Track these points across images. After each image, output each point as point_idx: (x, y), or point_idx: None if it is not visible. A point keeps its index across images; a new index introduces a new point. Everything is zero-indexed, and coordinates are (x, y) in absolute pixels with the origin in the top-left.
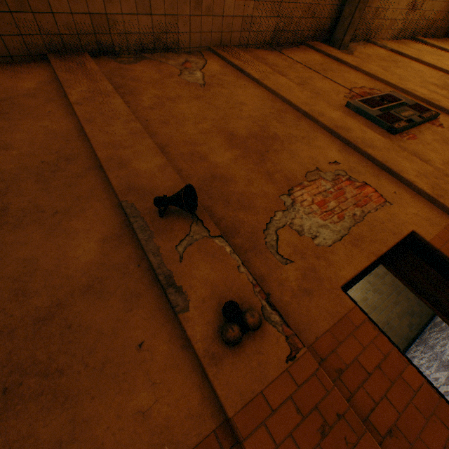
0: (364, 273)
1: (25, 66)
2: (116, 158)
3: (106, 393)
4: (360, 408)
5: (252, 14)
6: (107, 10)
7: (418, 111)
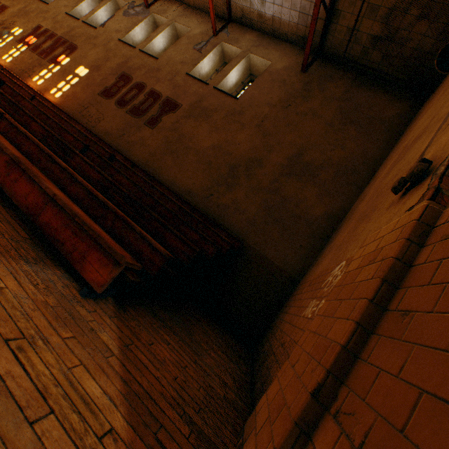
0: None
1: None
2: None
3: (372, 221)
4: (414, 279)
5: None
6: None
7: None
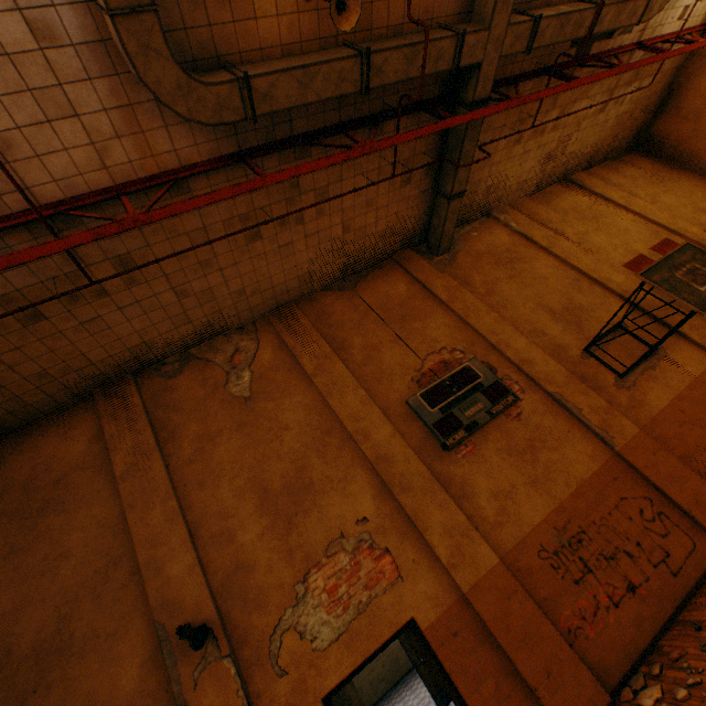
0: (350, 676)
1: (74, 413)
2: (153, 562)
3: None
4: None
5: (309, 270)
6: (145, 339)
7: (492, 399)
